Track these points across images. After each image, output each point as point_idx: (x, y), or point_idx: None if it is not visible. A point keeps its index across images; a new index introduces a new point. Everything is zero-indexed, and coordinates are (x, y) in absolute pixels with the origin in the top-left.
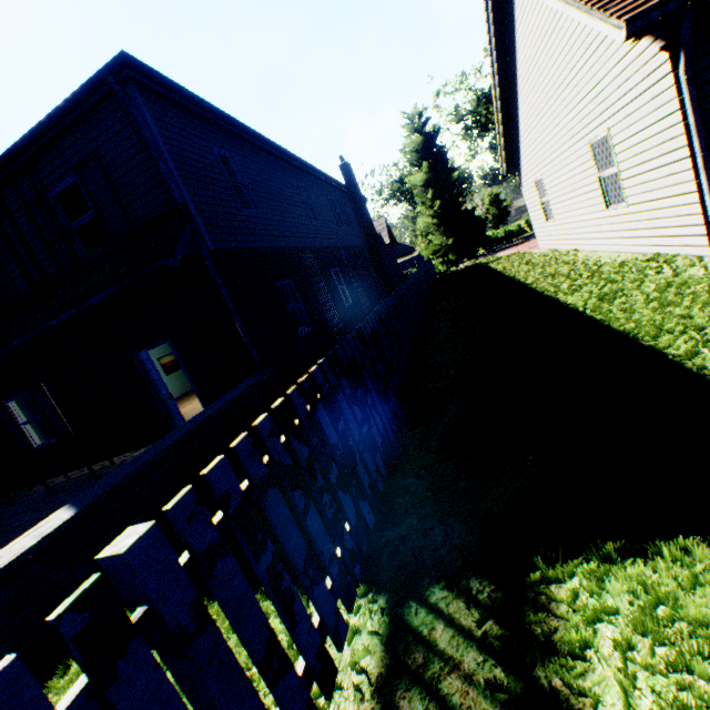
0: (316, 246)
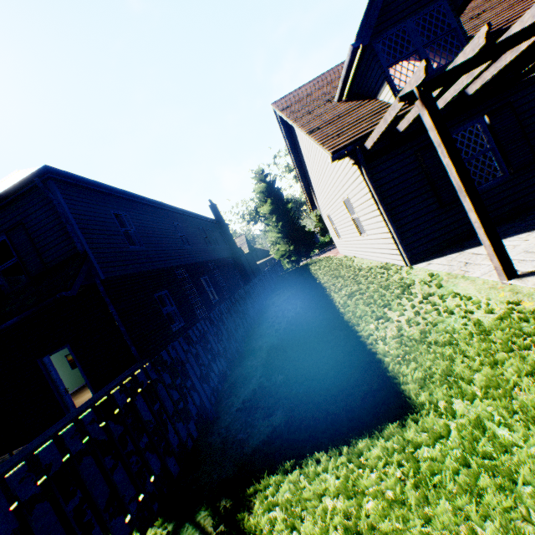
0: (189, 263)
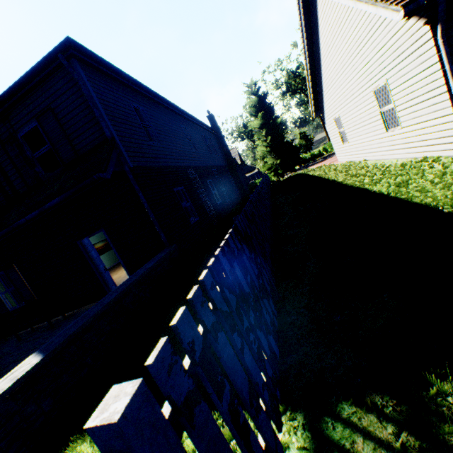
0: (197, 166)
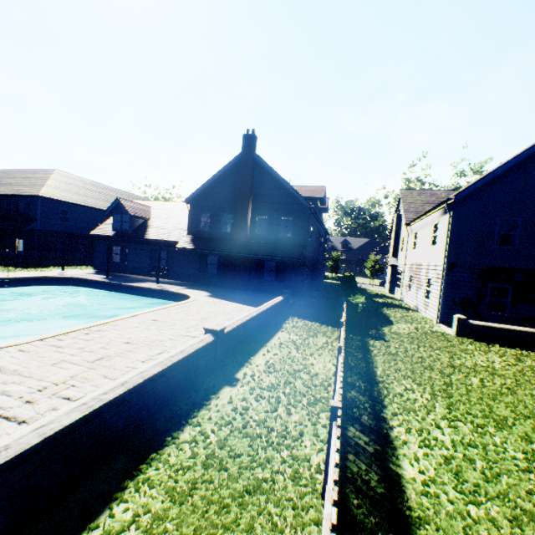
0: None
